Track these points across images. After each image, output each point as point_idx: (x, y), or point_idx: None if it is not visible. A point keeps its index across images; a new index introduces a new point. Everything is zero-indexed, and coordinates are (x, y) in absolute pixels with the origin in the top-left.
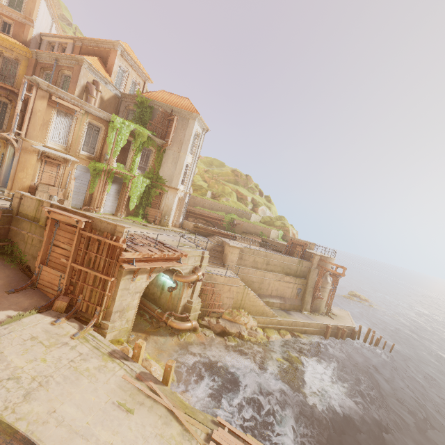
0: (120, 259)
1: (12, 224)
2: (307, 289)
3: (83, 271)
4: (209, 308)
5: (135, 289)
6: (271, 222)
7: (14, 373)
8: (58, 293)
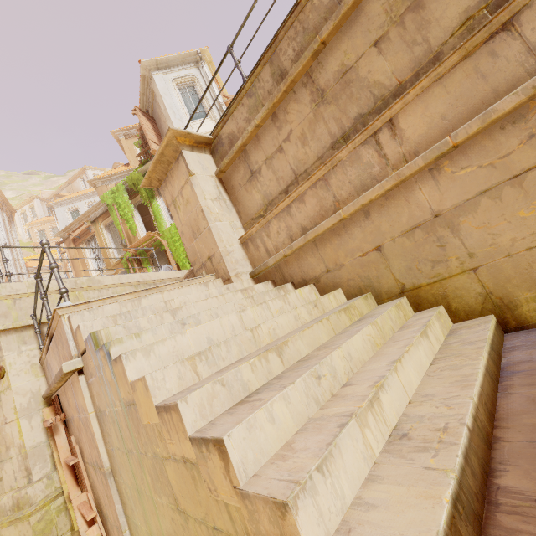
0: None
1: None
2: None
3: None
4: None
5: None
6: None
7: None
8: None
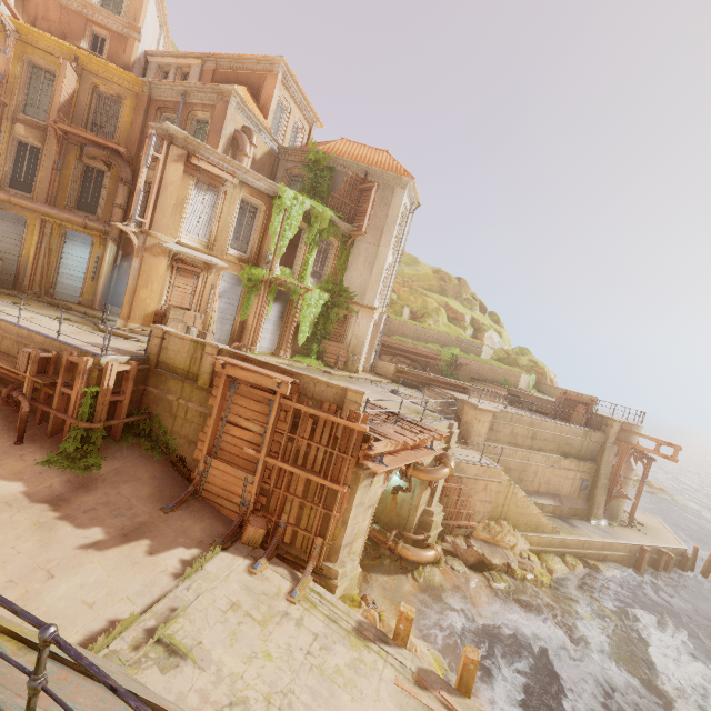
0: (360, 454)
1: (148, 383)
2: (599, 481)
3: (287, 472)
4: (452, 520)
5: (368, 501)
6: (511, 359)
7: (234, 690)
8: (244, 509)
